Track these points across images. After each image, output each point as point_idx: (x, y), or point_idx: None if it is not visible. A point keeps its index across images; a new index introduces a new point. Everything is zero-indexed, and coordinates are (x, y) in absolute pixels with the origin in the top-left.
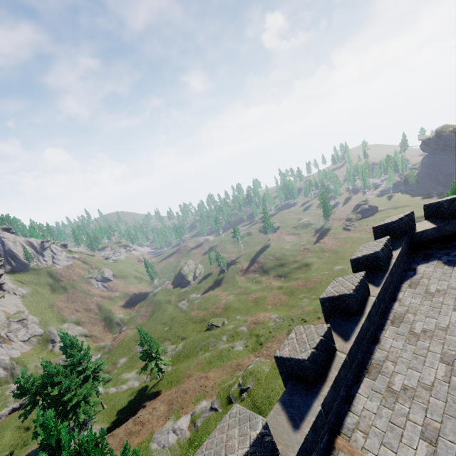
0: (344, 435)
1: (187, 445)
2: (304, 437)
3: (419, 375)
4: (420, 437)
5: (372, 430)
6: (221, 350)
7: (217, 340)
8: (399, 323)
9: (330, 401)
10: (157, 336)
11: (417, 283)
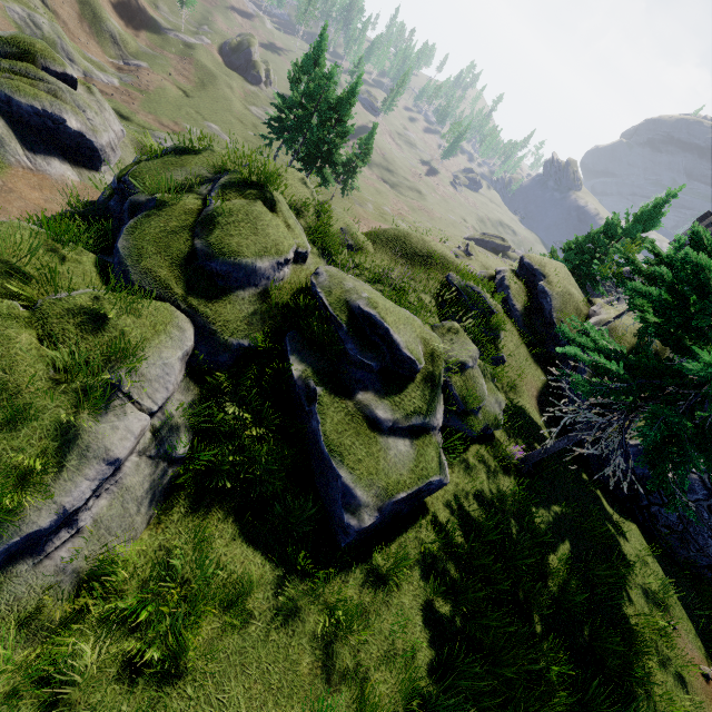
0: None
1: None
2: None
3: None
4: None
5: None
6: (383, 216)
7: (362, 203)
8: None
9: None
10: (241, 134)
11: None
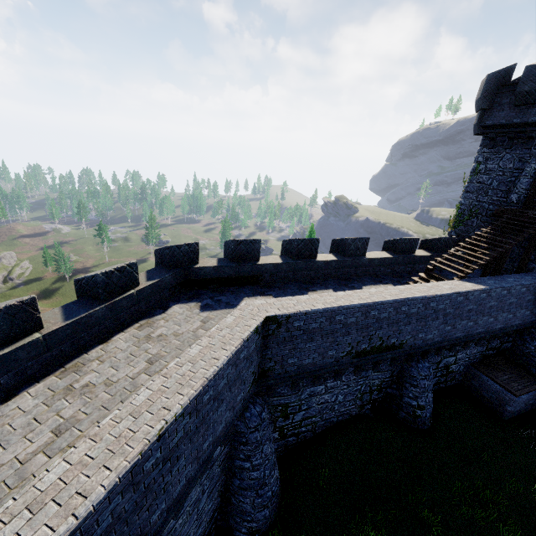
0: None
1: None
2: None
3: (1, 452)
4: None
5: None
6: None
7: None
8: (72, 372)
9: None
10: None
11: (152, 324)
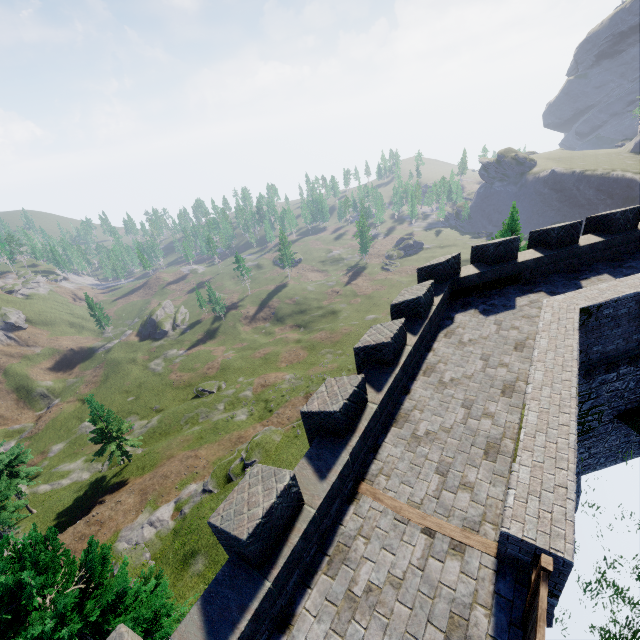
0: (368, 481)
1: (171, 536)
2: (331, 485)
3: (441, 420)
4: (434, 472)
5: (395, 473)
6: (217, 422)
7: (211, 410)
8: (430, 373)
9: (358, 451)
10: (115, 410)
11: (453, 333)
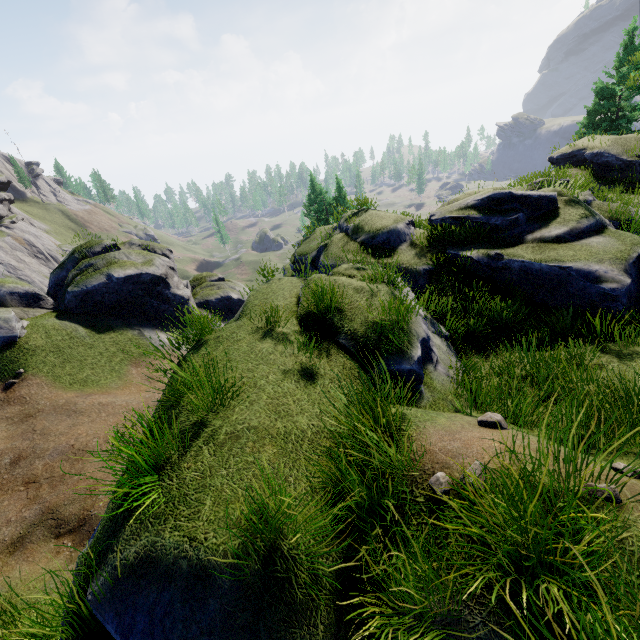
0: None
1: None
2: None
3: None
4: None
5: None
6: None
7: None
8: None
9: None
10: None
11: None
